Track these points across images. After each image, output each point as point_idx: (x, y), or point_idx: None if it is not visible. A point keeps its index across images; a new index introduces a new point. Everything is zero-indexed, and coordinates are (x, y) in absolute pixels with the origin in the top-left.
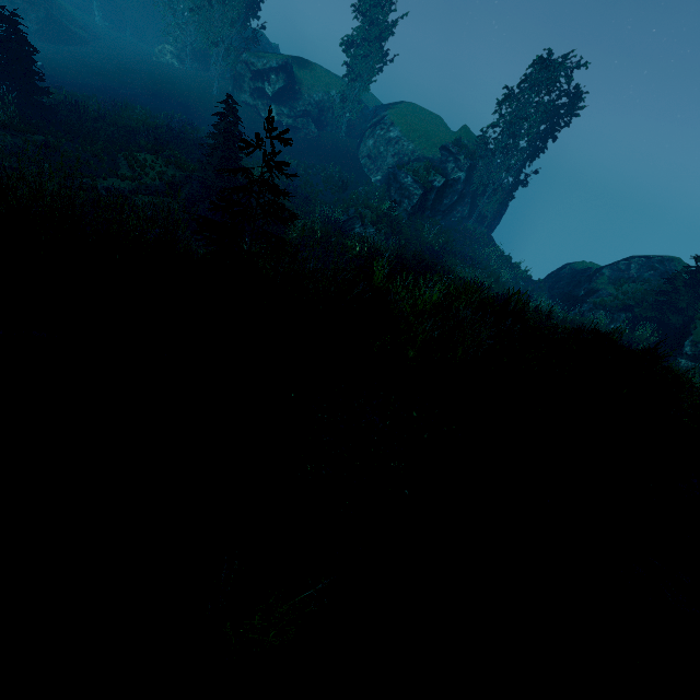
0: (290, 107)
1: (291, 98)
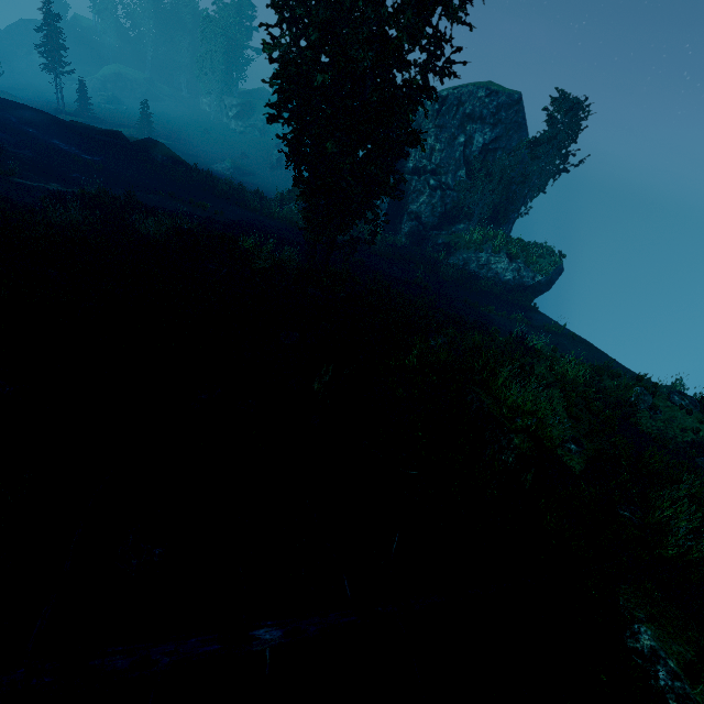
0: (244, 122)
1: (245, 118)
